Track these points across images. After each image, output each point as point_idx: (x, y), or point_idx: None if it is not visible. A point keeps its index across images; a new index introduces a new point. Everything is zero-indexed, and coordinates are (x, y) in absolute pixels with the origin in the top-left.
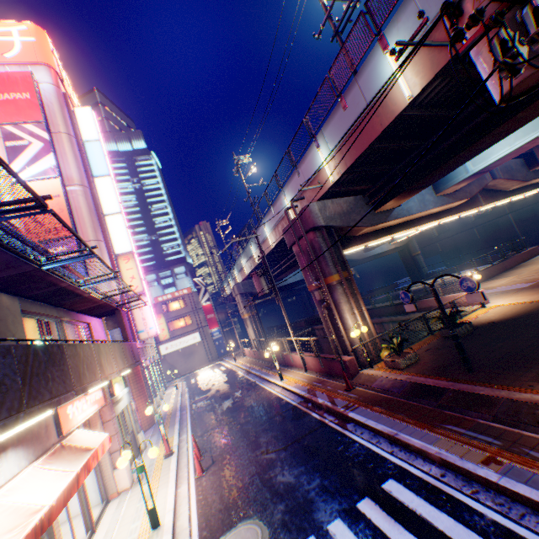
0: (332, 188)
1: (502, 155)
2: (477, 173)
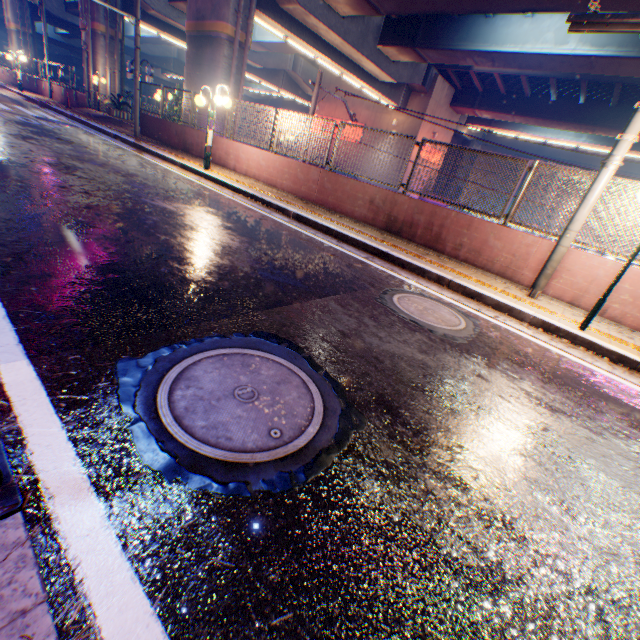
0: None
1: (269, 42)
2: (263, 47)
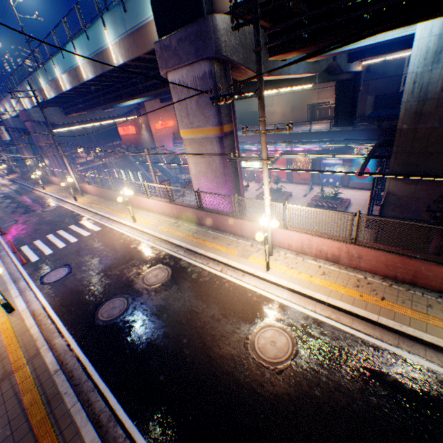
0: (16, 116)
1: None
2: None
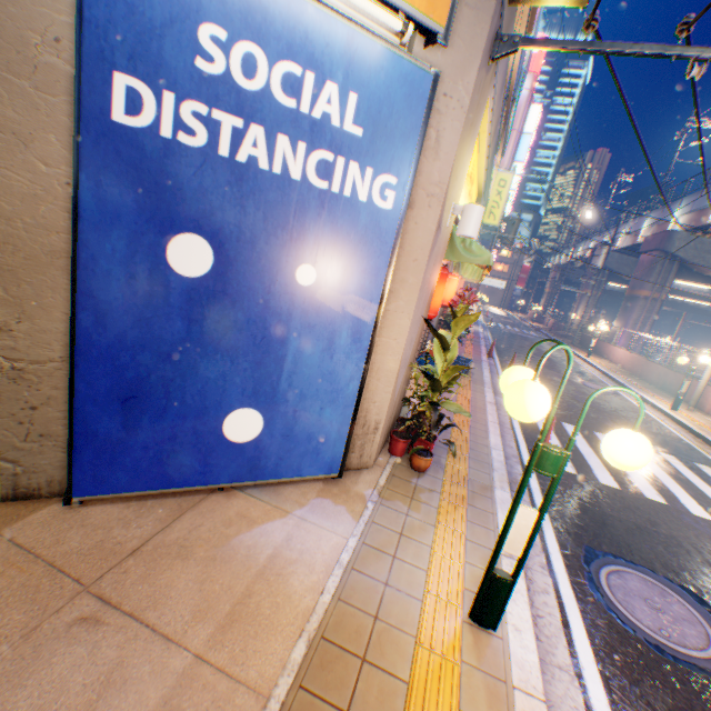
0: (619, 250)
1: None
2: None
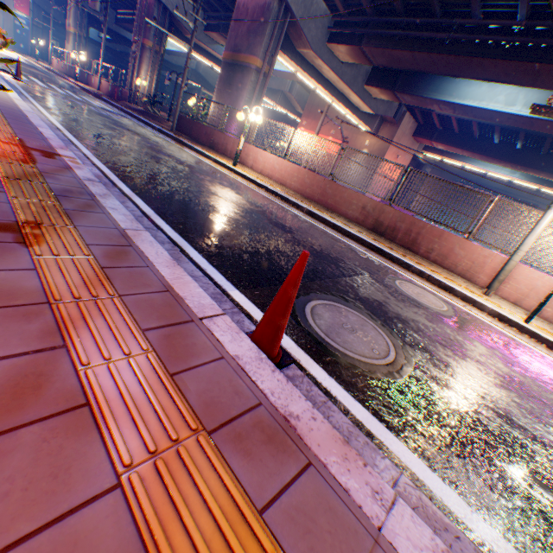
0: None
1: (277, 69)
2: None
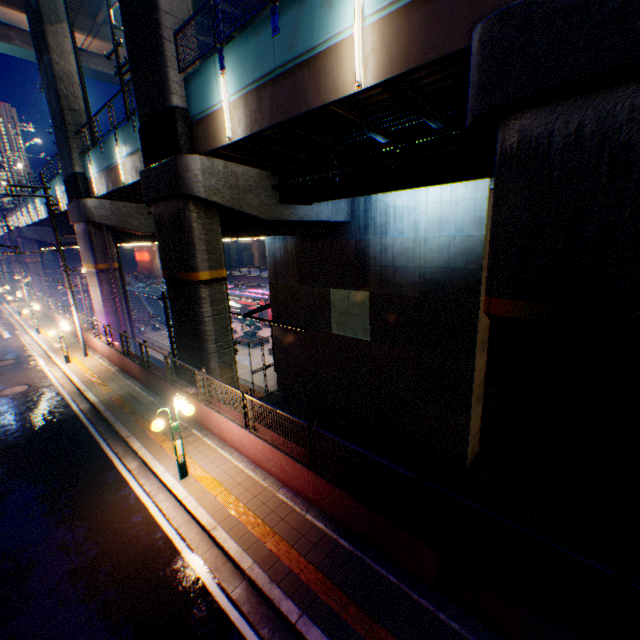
0: None
1: None
2: None
